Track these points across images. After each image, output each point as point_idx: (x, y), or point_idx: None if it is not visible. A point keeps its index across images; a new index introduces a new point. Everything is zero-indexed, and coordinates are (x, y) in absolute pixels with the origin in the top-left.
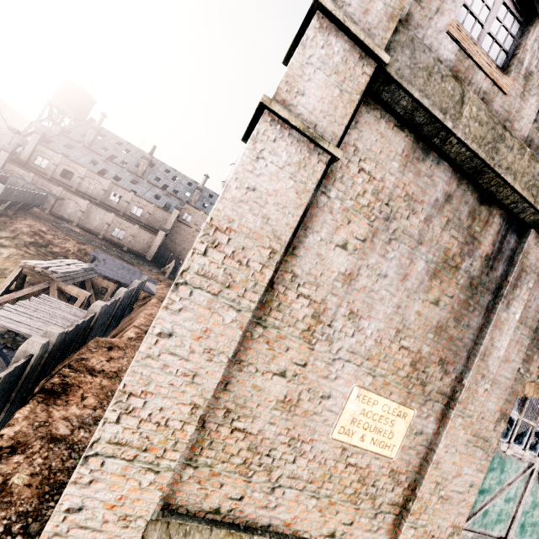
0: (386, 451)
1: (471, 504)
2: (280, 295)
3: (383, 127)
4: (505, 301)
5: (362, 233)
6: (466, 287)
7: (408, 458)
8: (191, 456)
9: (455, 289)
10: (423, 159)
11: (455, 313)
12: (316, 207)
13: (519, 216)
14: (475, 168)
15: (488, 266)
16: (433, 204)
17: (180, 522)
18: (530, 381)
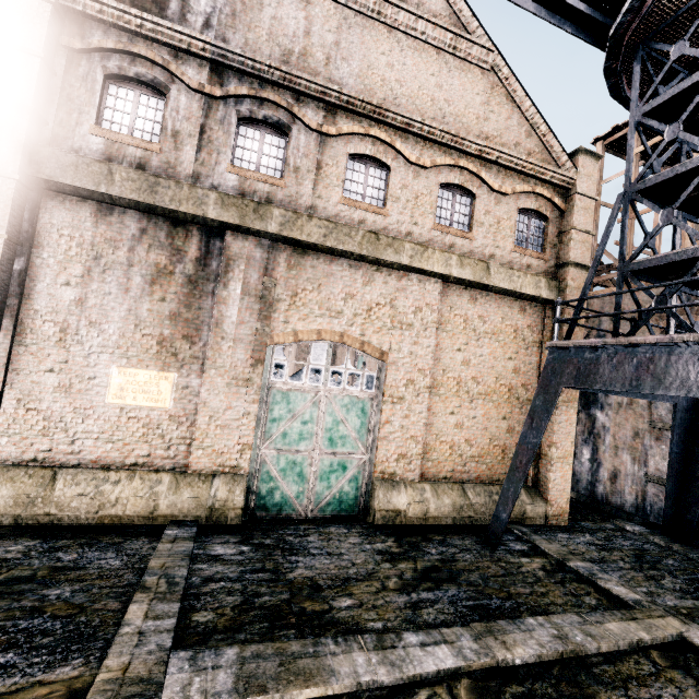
0: (161, 404)
1: (253, 427)
2: (30, 324)
3: (69, 205)
4: (222, 284)
5: (79, 273)
6: (186, 284)
7: (183, 406)
8: (3, 430)
9: (176, 287)
10: (110, 214)
11: (184, 303)
12: (36, 267)
13: (208, 225)
14: (147, 208)
15: (201, 265)
16: (132, 239)
17: (5, 466)
18: (277, 333)
